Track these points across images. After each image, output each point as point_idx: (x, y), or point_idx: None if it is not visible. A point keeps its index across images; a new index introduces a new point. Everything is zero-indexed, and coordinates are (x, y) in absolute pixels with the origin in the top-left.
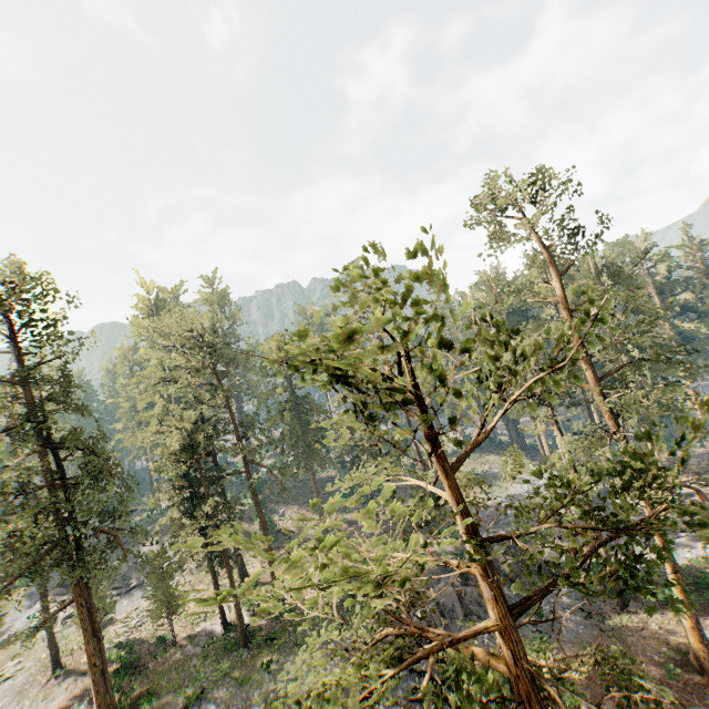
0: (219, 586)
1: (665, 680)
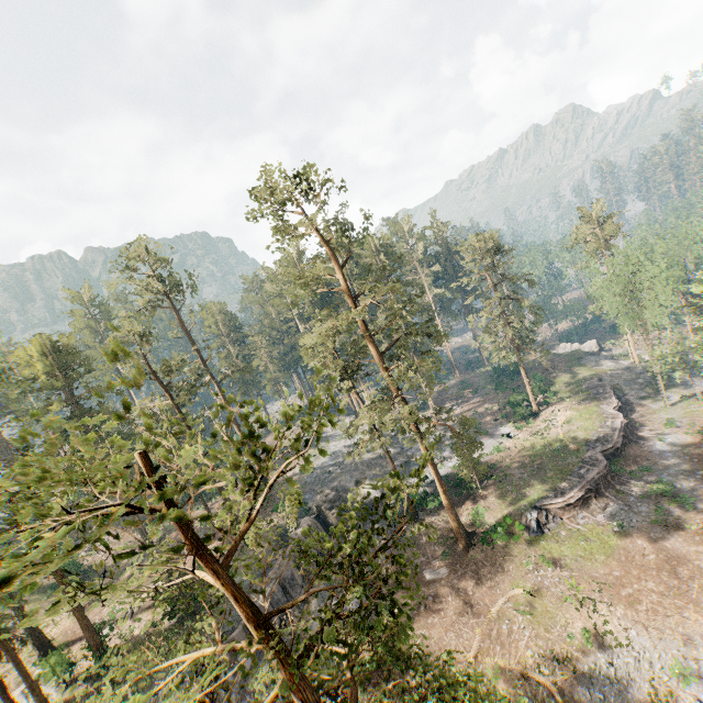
0: (6, 672)
1: (443, 563)
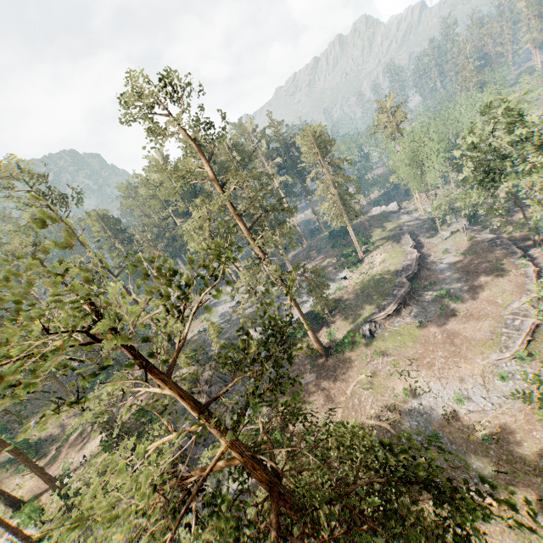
0: None
1: (312, 371)
